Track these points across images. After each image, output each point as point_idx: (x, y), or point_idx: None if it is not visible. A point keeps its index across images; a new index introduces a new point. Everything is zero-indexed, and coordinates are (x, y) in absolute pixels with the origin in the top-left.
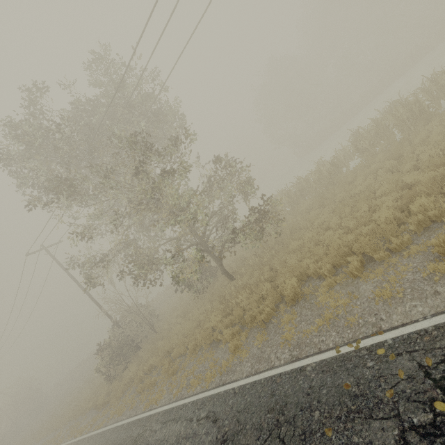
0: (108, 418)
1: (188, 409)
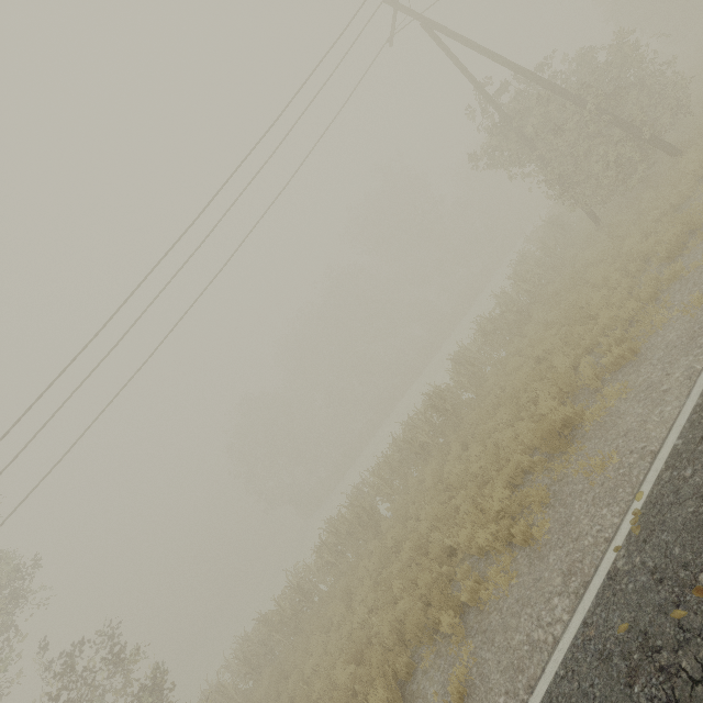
0: None
1: None
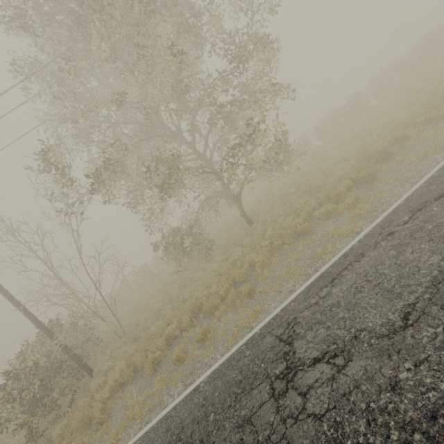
0: None
1: (363, 244)
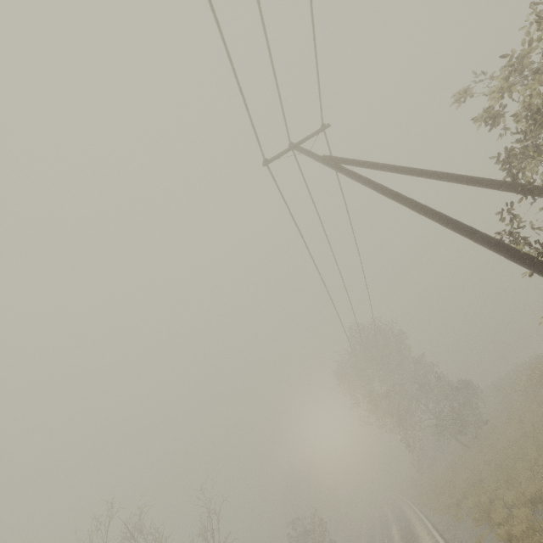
0: (411, 497)
1: (413, 512)
